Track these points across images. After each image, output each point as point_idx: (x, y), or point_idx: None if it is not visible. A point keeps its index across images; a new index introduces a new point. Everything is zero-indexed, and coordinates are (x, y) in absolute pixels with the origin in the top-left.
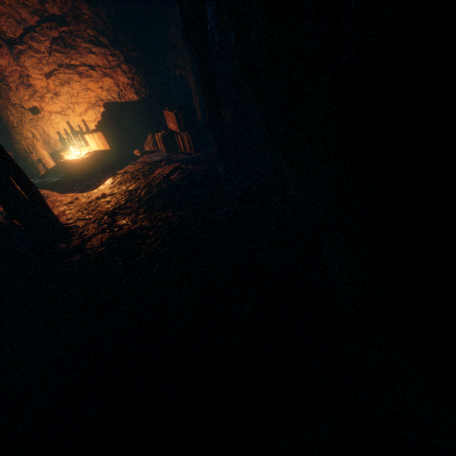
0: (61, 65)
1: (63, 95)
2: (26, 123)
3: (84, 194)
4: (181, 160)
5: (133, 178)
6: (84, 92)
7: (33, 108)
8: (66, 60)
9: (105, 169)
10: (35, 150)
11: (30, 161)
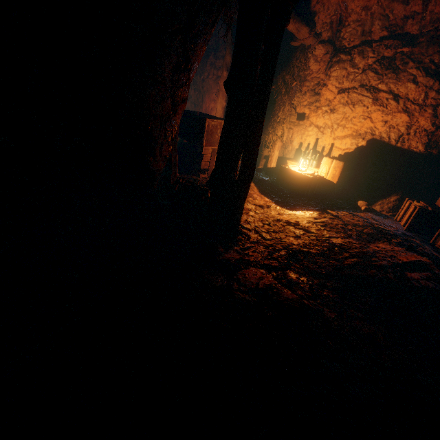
0: (363, 86)
1: (337, 114)
2: (286, 122)
3: (277, 207)
4: (431, 256)
5: (343, 230)
6: (360, 119)
7: (301, 114)
8: (374, 81)
9: (312, 197)
10: (272, 147)
11: (260, 153)
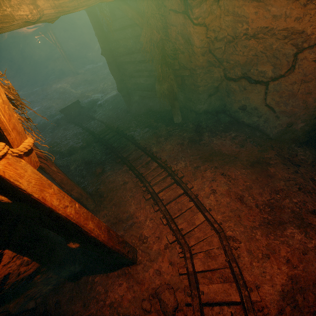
0: None
1: None
2: None
3: None
4: None
5: None
6: None
7: None
8: None
9: None
10: None
11: None
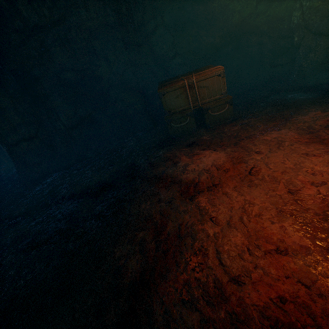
0: None
1: None
2: None
3: None
4: None
5: None
6: None
7: None
8: None
9: None
10: None
11: None
